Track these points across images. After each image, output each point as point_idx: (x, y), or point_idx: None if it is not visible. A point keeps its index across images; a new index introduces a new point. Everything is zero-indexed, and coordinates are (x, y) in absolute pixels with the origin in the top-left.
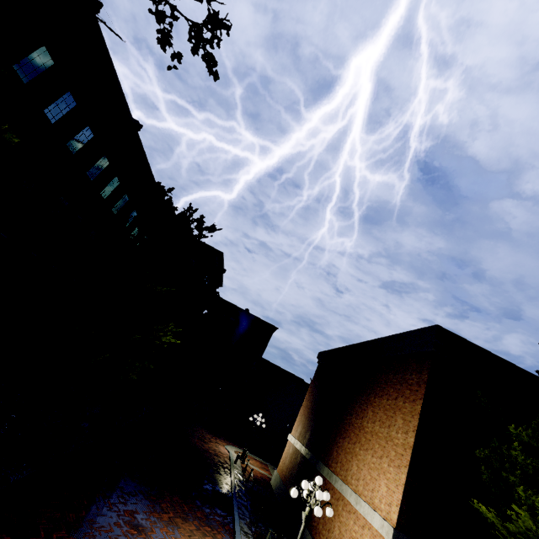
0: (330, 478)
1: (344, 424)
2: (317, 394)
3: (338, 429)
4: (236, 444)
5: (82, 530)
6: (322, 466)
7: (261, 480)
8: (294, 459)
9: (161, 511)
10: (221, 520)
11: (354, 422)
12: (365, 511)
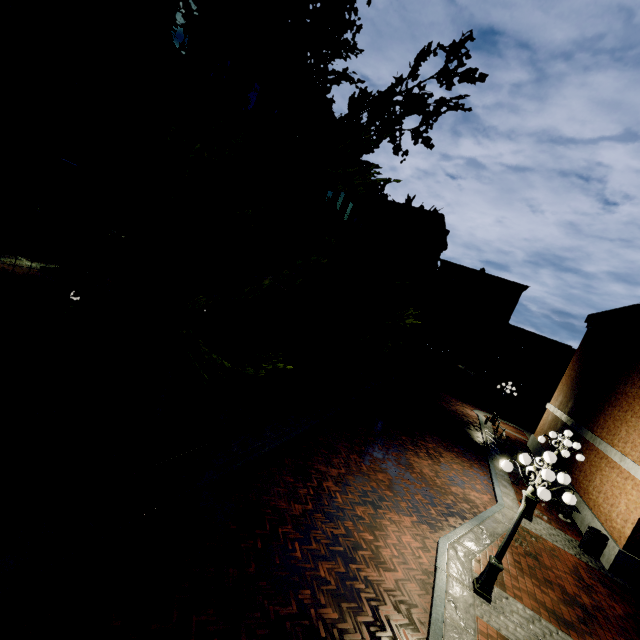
0: (593, 441)
1: (615, 394)
2: (583, 363)
3: (608, 399)
4: (484, 410)
5: (381, 439)
6: (584, 432)
7: (515, 441)
8: (553, 425)
9: (426, 442)
10: (476, 458)
11: (628, 391)
12: (628, 467)
